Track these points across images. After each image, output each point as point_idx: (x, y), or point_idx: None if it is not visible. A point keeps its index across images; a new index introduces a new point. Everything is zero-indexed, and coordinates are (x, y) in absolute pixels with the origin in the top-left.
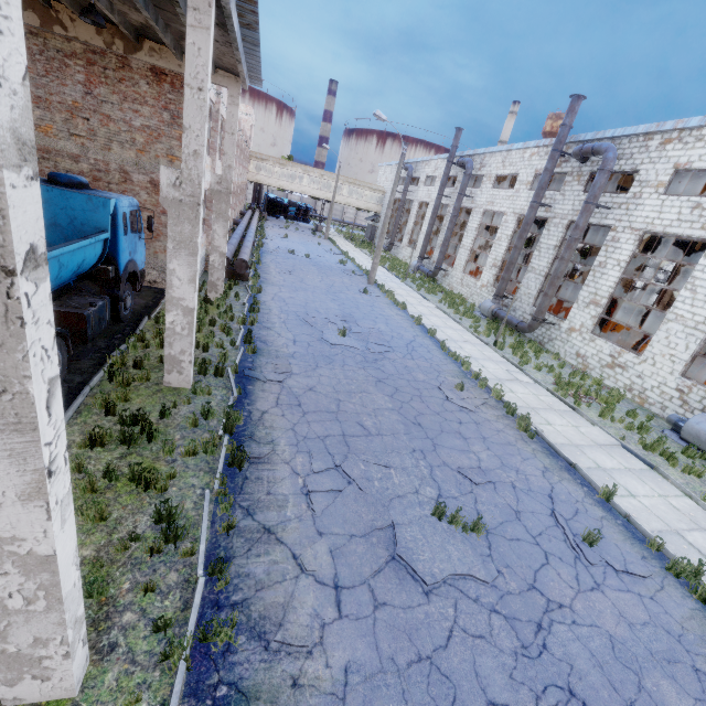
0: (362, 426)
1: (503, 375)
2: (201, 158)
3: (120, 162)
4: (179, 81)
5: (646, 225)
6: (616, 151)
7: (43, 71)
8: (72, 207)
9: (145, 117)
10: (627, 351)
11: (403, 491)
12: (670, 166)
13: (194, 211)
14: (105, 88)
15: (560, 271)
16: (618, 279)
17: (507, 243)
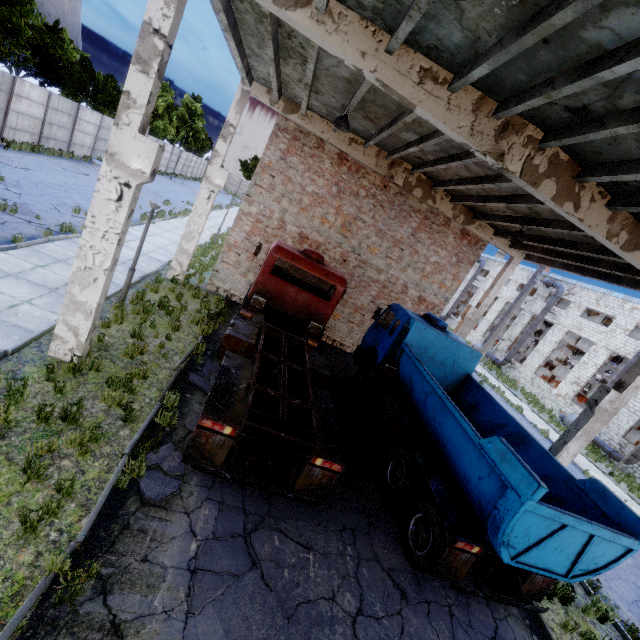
0: None
1: None
2: (637, 389)
3: (406, 280)
4: (474, 240)
5: None
6: None
7: (393, 215)
8: (458, 355)
9: (439, 256)
10: None
11: None
12: None
13: (609, 416)
14: (425, 234)
15: None
16: None
17: (595, 370)
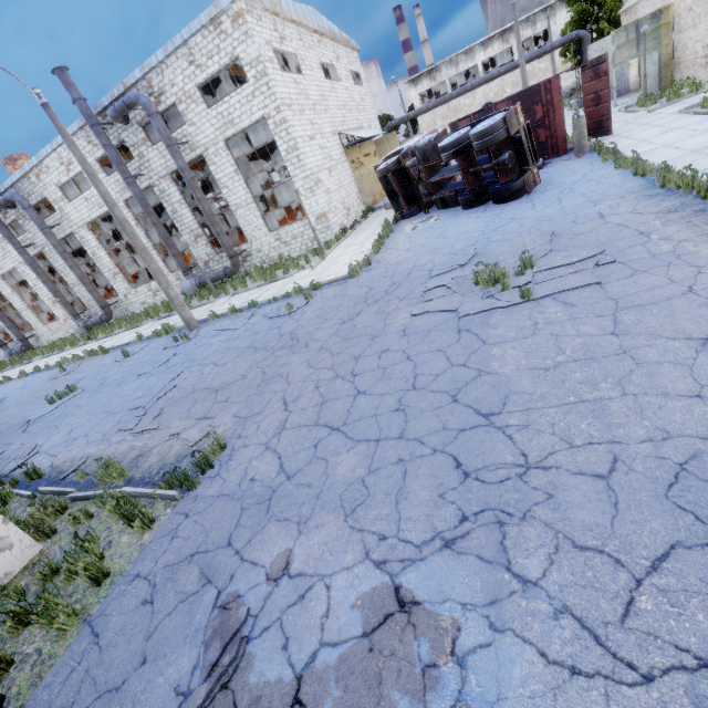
0: (0, 424)
1: (96, 347)
2: None
3: None
4: None
5: (83, 221)
6: (19, 194)
7: None
8: None
9: None
10: (150, 282)
11: (35, 413)
12: (54, 187)
13: None
14: None
15: (80, 274)
16: (108, 255)
17: (42, 283)
